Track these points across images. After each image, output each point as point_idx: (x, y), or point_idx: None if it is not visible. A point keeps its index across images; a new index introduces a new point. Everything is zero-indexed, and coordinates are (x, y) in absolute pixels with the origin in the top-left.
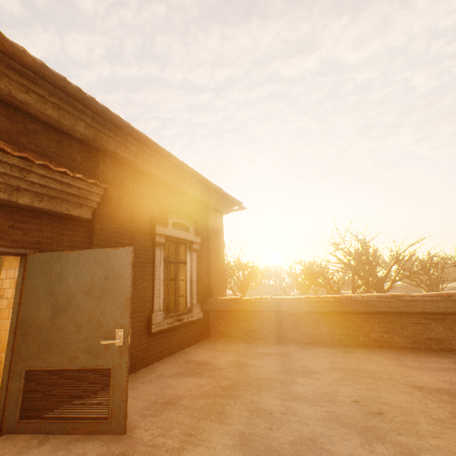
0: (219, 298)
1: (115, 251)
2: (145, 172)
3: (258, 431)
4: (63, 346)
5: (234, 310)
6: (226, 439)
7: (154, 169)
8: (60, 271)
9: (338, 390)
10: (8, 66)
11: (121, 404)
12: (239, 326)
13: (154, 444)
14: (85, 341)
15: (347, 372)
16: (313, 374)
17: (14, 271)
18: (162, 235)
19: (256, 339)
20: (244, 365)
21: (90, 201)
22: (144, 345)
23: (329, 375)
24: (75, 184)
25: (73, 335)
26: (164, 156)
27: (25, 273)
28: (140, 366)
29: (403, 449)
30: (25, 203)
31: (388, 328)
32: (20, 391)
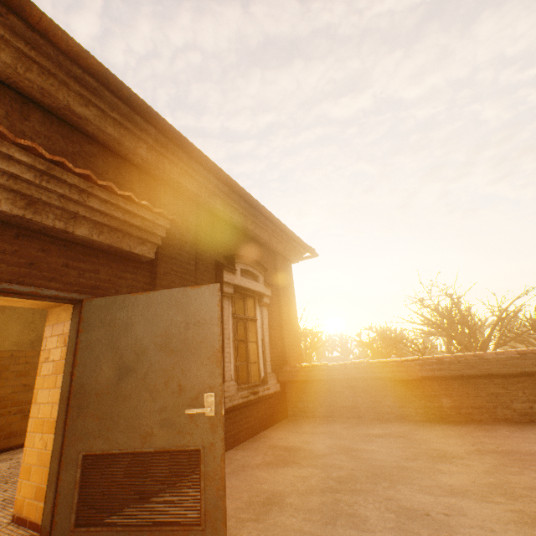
0: (298, 366)
1: (197, 291)
2: (209, 207)
3: None
4: (133, 420)
5: (319, 379)
6: None
7: (219, 204)
8: (125, 319)
9: (507, 479)
10: (68, 73)
11: (218, 501)
12: (326, 401)
13: None
14: (162, 412)
15: (504, 455)
16: (457, 459)
17: (62, 326)
18: (230, 284)
19: (351, 418)
20: (352, 449)
21: (154, 237)
22: None
23: (481, 460)
24: (139, 214)
25: (146, 404)
26: (233, 186)
27: (80, 325)
28: None
29: None
30: (82, 235)
31: None
32: (75, 485)
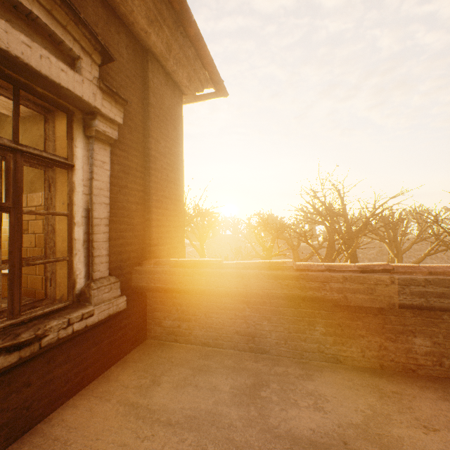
0: (169, 263)
1: None
2: None
3: None
4: None
5: (202, 291)
6: None
7: None
8: None
9: None
10: None
11: None
12: (210, 322)
13: None
14: None
15: None
16: None
17: None
18: None
19: (248, 351)
20: None
21: None
22: None
23: None
24: None
25: None
26: None
27: None
28: None
29: None
30: None
31: None
32: None
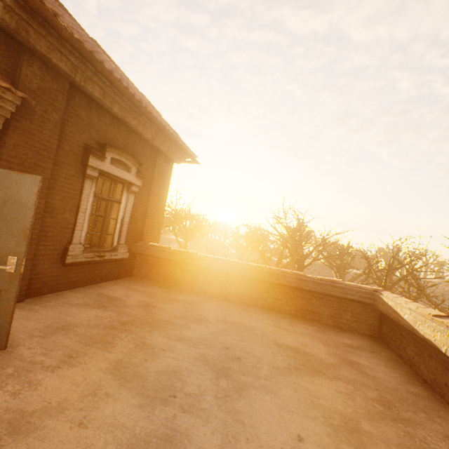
0: (149, 244)
1: (20, 176)
2: (86, 92)
3: (134, 361)
4: None
5: (159, 257)
6: (103, 364)
7: (98, 91)
8: None
9: (218, 337)
10: None
11: (4, 324)
12: (161, 272)
13: (32, 361)
14: None
15: (234, 325)
16: (206, 323)
17: None
18: (96, 169)
19: (174, 286)
20: (152, 306)
21: (2, 109)
22: (56, 273)
23: (218, 326)
24: None
25: None
26: (111, 81)
27: None
28: (47, 291)
29: (239, 385)
30: None
31: (282, 297)
32: None
